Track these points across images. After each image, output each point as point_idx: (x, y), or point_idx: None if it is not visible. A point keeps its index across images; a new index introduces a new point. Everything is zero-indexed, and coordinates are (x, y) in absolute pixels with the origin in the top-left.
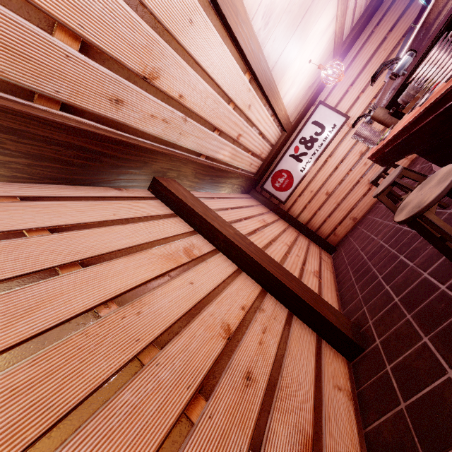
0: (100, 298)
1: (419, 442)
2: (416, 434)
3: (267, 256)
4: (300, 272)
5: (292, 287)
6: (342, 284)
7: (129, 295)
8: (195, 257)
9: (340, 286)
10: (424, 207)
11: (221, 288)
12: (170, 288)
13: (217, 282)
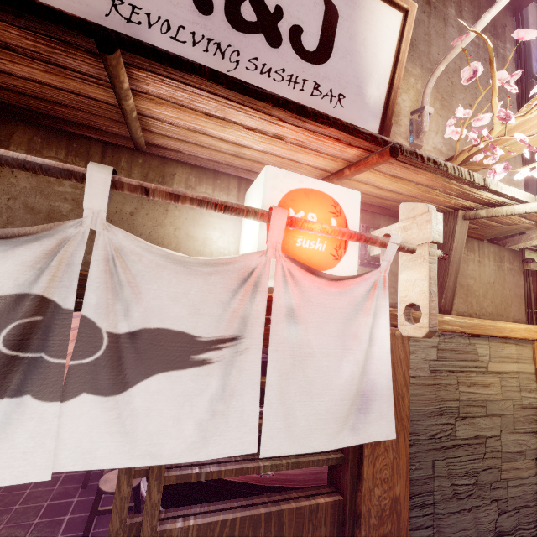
0: None
1: (4, 489)
2: (5, 487)
3: None
4: None
5: None
6: None
7: None
8: None
9: None
10: None
11: None
12: None
13: None
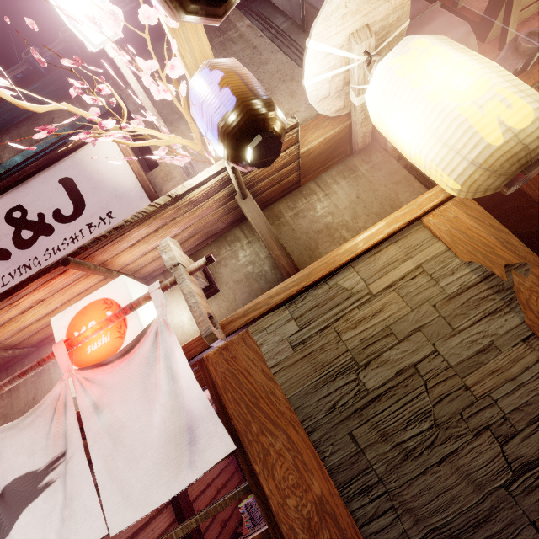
0: (127, 535)
1: None
2: None
3: (193, 511)
4: (212, 519)
5: (195, 538)
6: (235, 536)
7: (133, 534)
8: (159, 508)
9: (233, 536)
10: (240, 532)
11: (163, 532)
12: (145, 531)
13: (162, 528)
